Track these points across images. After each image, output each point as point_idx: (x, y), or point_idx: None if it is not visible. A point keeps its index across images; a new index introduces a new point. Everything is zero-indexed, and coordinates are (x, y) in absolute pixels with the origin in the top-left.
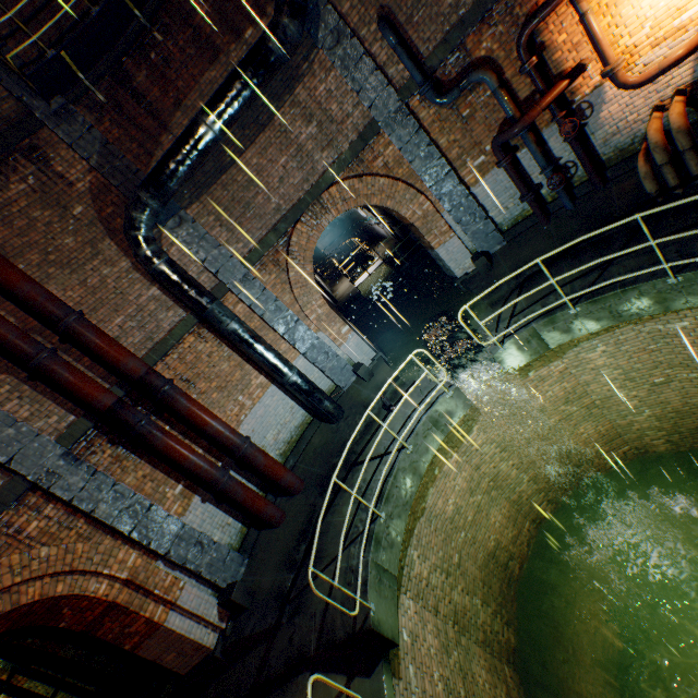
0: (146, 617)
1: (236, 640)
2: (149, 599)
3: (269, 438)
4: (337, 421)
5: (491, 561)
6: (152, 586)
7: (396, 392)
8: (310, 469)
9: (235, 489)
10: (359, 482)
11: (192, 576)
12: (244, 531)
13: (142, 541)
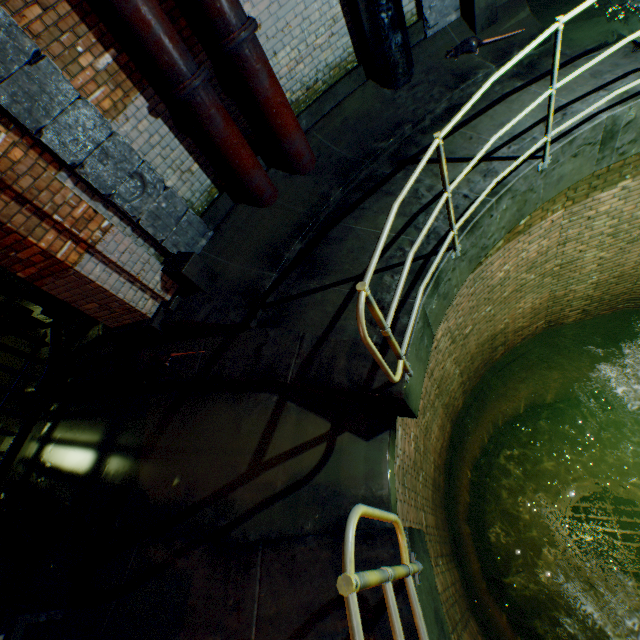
0: (41, 249)
1: (181, 321)
2: (46, 225)
3: (281, 62)
4: (396, 86)
5: (489, 343)
6: (47, 206)
7: (533, 64)
8: (329, 147)
9: (210, 112)
10: (462, 176)
11: (125, 221)
12: (213, 194)
13: (19, 119)
